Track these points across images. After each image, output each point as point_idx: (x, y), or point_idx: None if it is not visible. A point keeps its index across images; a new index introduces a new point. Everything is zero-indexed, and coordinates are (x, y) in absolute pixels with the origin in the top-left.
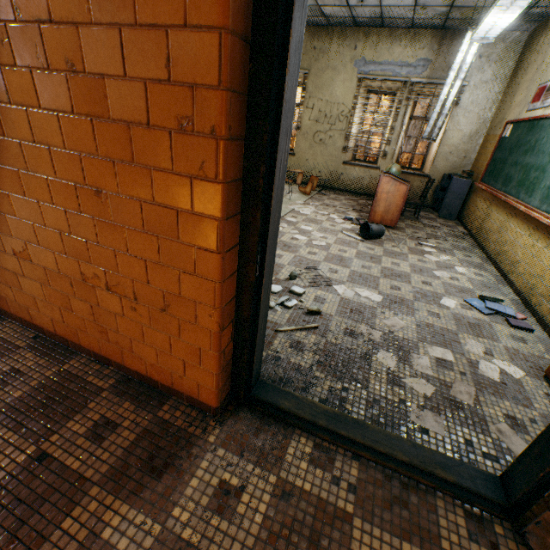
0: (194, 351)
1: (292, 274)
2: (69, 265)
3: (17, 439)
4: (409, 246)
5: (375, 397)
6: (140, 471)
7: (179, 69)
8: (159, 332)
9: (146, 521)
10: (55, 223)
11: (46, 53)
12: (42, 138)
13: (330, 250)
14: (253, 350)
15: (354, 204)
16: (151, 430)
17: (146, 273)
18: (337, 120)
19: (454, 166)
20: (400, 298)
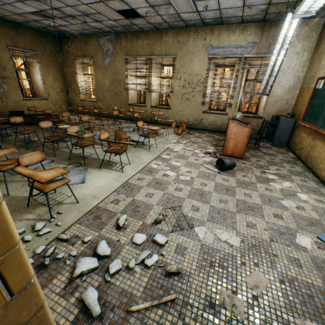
0: None
1: (157, 219)
2: None
3: None
4: (256, 174)
5: None
6: None
7: None
8: None
9: None
10: None
11: None
12: None
13: (193, 184)
14: None
15: (212, 140)
16: None
17: None
18: (196, 85)
19: (279, 110)
20: (258, 239)
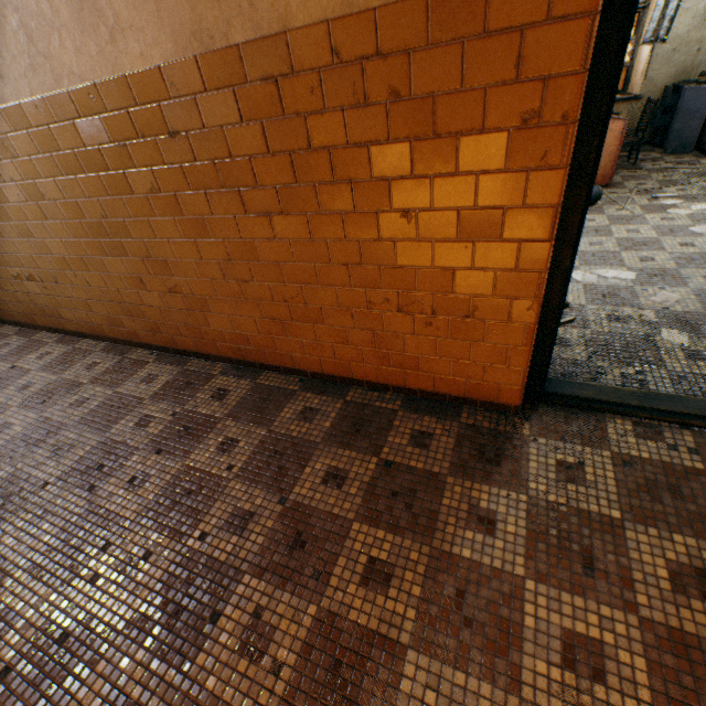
0: (500, 352)
1: None
2: (352, 298)
3: (356, 455)
4: (640, 204)
5: (679, 374)
6: (477, 463)
7: (530, 65)
8: (457, 341)
9: (510, 493)
10: (343, 257)
11: (365, 88)
12: (343, 175)
13: None
14: (551, 342)
15: None
16: (464, 434)
17: (451, 283)
18: None
19: (681, 70)
20: (659, 270)
